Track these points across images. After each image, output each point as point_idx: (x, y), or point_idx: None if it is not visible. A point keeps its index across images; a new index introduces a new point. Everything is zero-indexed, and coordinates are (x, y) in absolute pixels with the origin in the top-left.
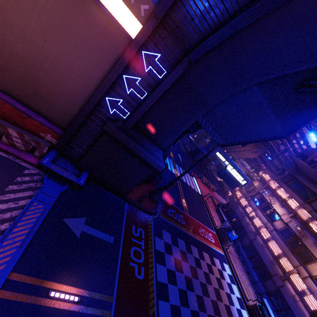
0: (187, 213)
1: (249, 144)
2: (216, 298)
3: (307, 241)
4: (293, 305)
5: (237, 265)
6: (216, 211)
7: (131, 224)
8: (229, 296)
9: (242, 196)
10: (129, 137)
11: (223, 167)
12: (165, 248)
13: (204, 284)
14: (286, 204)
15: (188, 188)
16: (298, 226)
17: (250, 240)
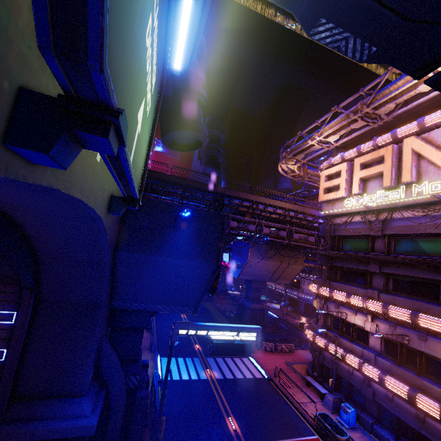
0: None
1: (282, 259)
2: None
3: (413, 342)
4: None
5: None
6: (306, 386)
7: None
8: None
9: (313, 335)
10: (8, 424)
11: (296, 299)
12: None
13: None
14: (355, 307)
15: (239, 386)
16: (375, 333)
17: (374, 401)
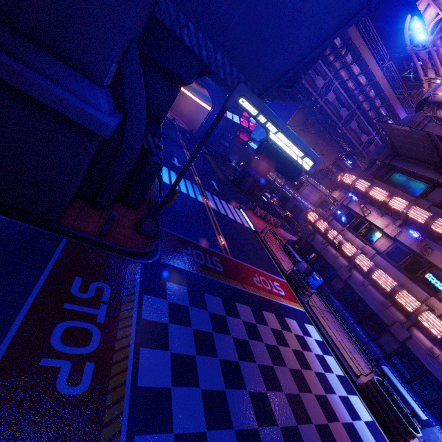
0: (229, 255)
1: (316, 146)
2: (296, 389)
3: (434, 256)
4: (433, 365)
5: (331, 324)
6: (283, 251)
7: (70, 276)
8: (323, 379)
9: (318, 217)
10: None
11: (289, 197)
12: (170, 314)
13: (268, 368)
14: (387, 209)
15: (230, 223)
16: (416, 231)
17: (343, 282)
